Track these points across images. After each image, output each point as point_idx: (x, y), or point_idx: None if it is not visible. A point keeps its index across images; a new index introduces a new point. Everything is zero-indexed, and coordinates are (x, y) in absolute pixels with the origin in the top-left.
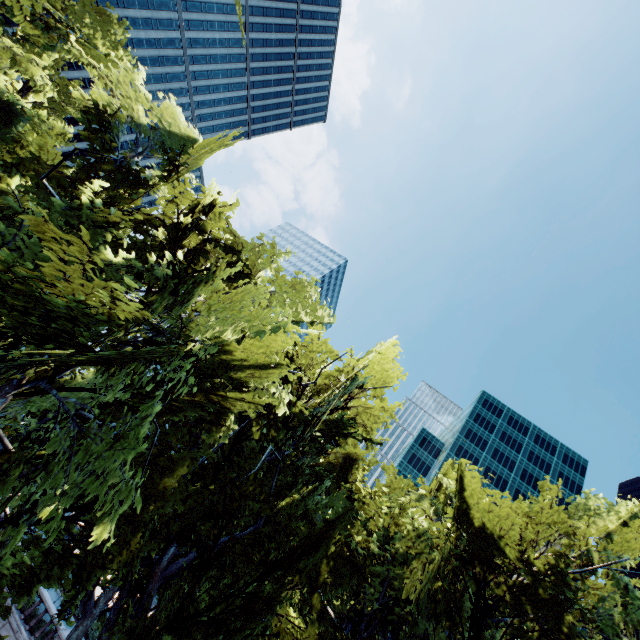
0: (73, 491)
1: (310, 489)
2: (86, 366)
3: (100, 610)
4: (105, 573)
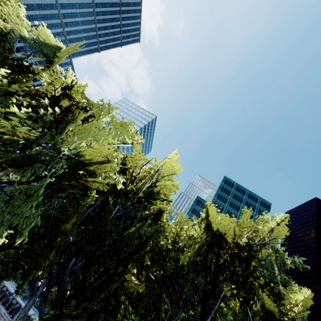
0: (7, 224)
1: (140, 225)
2: (15, 173)
3: (40, 292)
4: (38, 271)
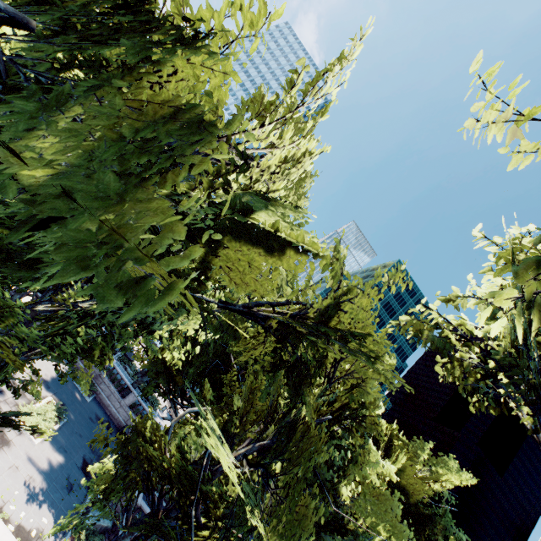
0: None
1: None
2: None
3: None
4: None
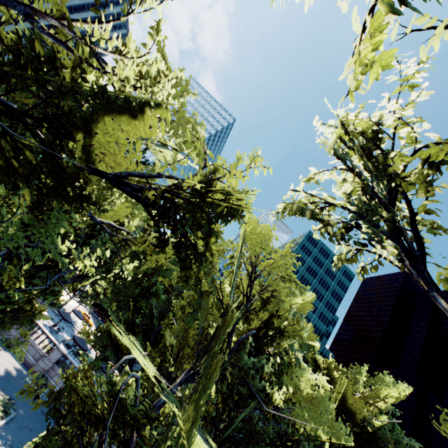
0: None
1: None
2: None
3: None
4: None
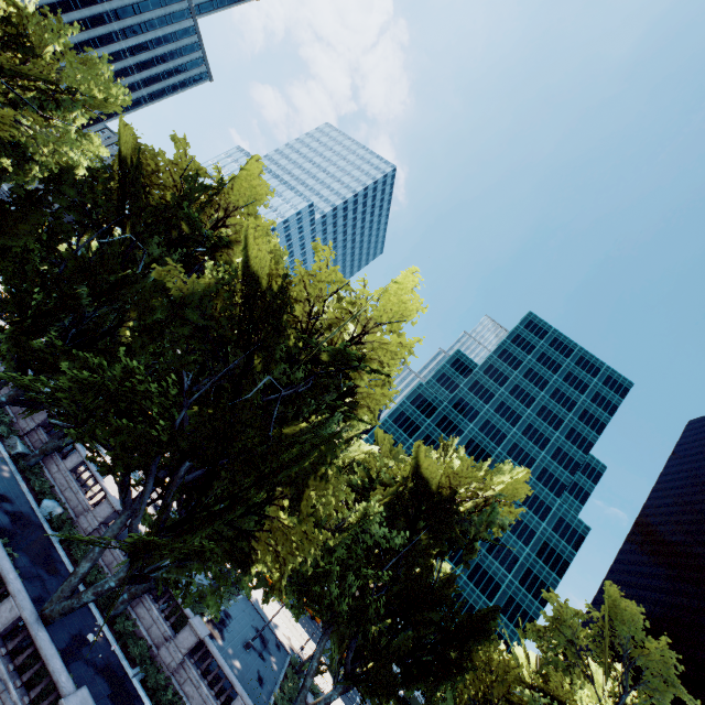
0: None
1: None
2: None
3: None
4: None
